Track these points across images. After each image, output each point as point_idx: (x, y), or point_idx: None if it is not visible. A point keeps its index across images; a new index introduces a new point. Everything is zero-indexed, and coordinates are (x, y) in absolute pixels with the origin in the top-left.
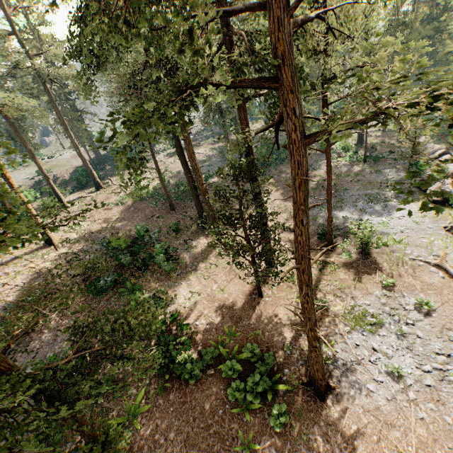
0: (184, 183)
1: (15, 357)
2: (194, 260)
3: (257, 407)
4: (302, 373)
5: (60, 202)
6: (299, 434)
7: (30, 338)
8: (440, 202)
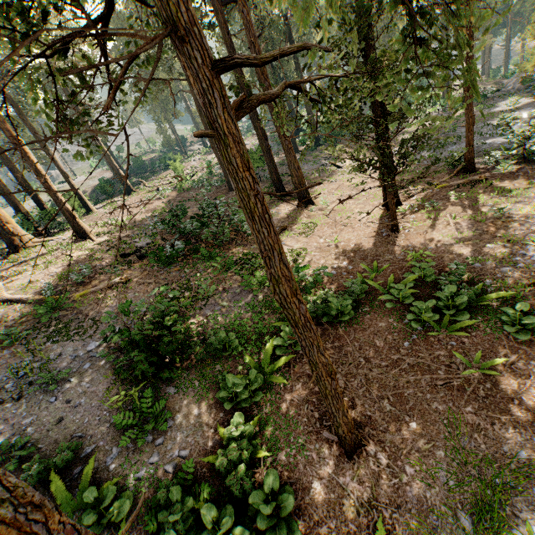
0: None
1: (66, 335)
2: (280, 224)
3: (470, 321)
4: (517, 278)
5: (85, 207)
6: None
7: (82, 316)
8: None
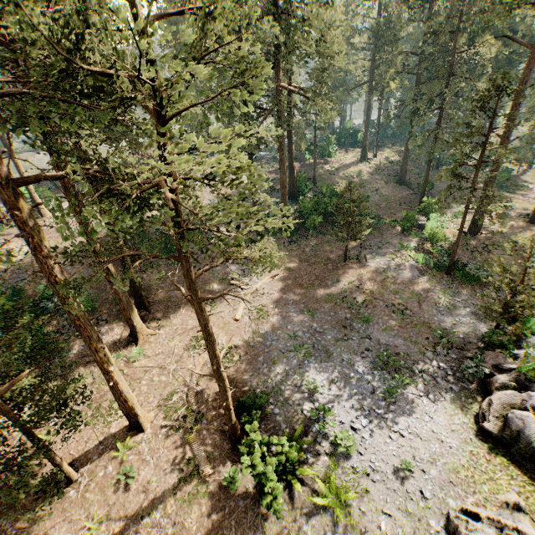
0: None
1: None
2: (79, 358)
3: None
4: None
5: (38, 211)
6: None
7: None
8: (496, 438)
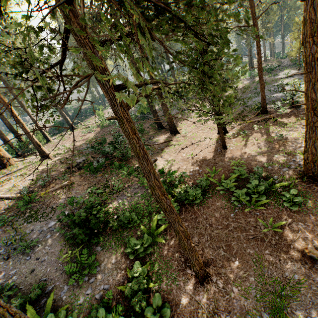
0: (134, 113)
1: (36, 218)
2: (160, 145)
3: (266, 200)
4: (291, 174)
5: (46, 139)
6: (316, 207)
7: (45, 206)
8: None
